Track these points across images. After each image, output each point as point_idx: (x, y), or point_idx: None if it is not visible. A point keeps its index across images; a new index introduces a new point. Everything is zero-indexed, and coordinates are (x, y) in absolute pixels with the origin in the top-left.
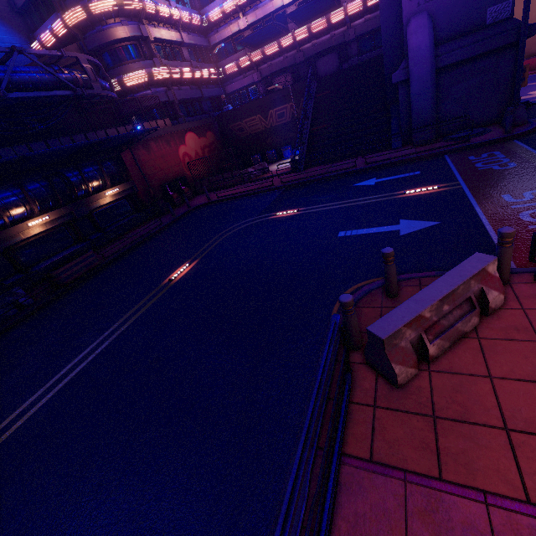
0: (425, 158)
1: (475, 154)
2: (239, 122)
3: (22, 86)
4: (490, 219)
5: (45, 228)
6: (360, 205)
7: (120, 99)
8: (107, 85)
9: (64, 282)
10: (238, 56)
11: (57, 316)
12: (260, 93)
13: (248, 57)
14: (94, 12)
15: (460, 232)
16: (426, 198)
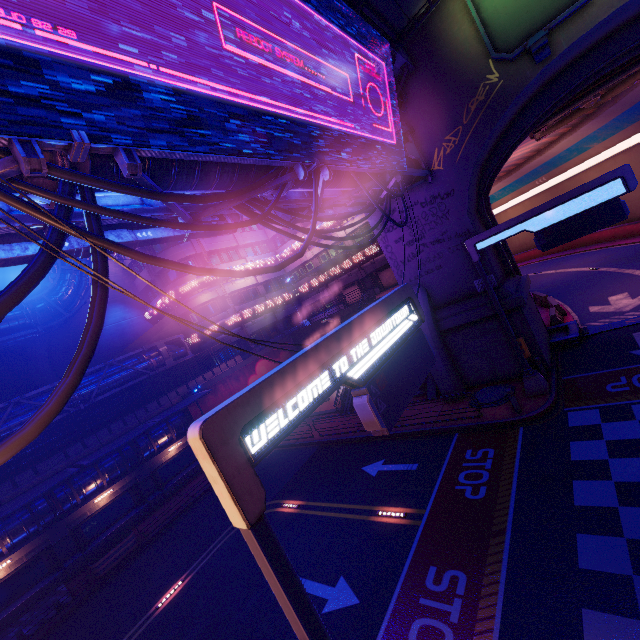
0: (439, 433)
1: (475, 446)
2: (311, 338)
3: (108, 387)
4: (391, 618)
5: (109, 500)
6: (338, 522)
7: (193, 356)
8: (182, 352)
9: (100, 574)
10: (309, 278)
11: (72, 633)
12: (333, 303)
13: (317, 279)
14: (183, 292)
15: (357, 635)
16: (384, 535)
